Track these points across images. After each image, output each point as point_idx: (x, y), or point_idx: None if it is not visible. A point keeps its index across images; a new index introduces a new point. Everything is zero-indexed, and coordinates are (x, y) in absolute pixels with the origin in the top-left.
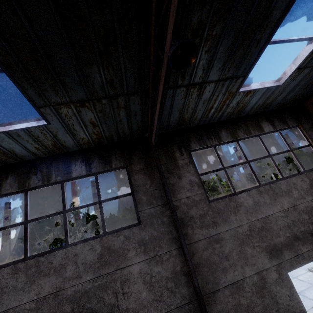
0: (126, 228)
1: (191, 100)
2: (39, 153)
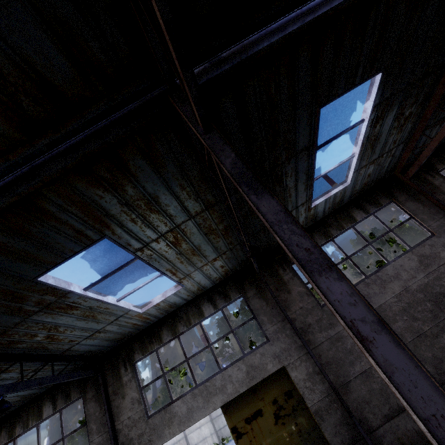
0: (425, 240)
1: (433, 132)
2: (326, 212)
